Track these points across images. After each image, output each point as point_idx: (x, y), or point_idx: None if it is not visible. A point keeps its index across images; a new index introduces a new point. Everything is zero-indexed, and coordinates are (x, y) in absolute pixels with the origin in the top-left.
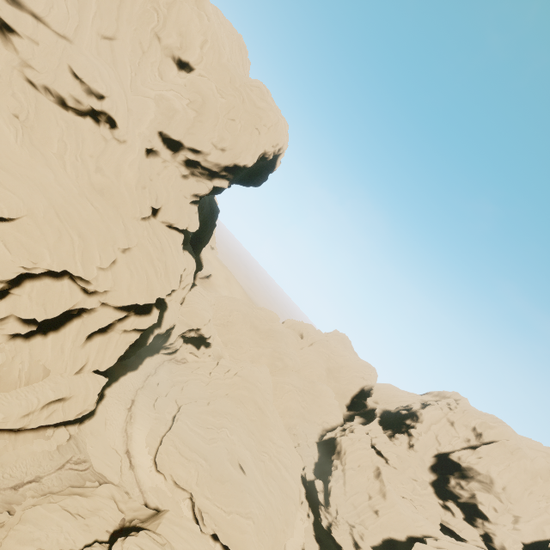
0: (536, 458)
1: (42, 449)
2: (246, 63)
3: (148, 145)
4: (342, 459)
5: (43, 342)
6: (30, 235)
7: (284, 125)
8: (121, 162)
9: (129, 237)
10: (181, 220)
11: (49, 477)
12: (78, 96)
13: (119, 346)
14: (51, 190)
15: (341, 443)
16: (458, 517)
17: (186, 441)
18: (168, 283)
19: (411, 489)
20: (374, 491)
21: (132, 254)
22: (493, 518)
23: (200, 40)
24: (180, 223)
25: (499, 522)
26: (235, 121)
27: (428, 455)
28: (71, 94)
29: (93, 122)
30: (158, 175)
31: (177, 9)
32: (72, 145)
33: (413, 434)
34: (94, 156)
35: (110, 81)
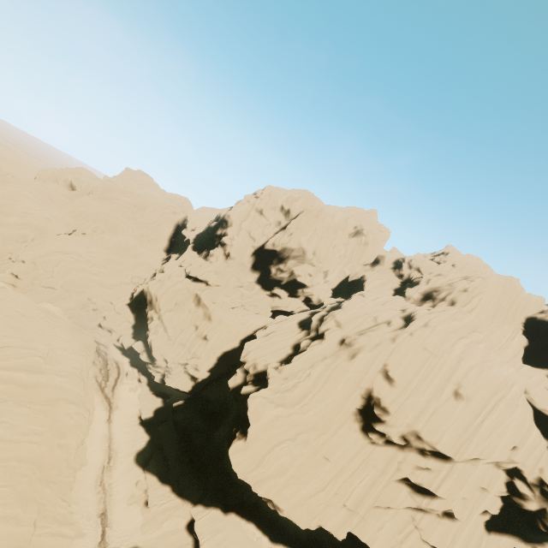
0: (336, 213)
1: None
2: None
3: None
4: (155, 307)
5: None
6: None
7: None
8: None
9: None
10: None
11: None
12: None
13: None
14: None
15: (149, 291)
16: (284, 298)
17: None
18: None
19: (239, 297)
20: (199, 320)
21: None
22: (310, 283)
23: None
24: None
25: (314, 284)
26: None
27: (246, 256)
28: None
29: None
30: None
31: None
32: None
33: (226, 242)
34: None
35: None
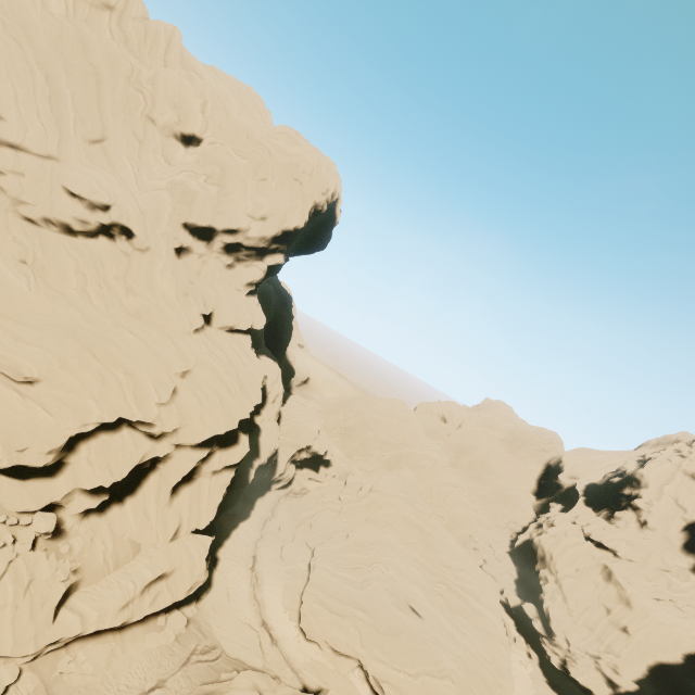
0: None
1: (157, 644)
2: (265, 115)
3: (175, 244)
4: (550, 566)
5: (121, 512)
6: (69, 388)
7: (329, 165)
8: (151, 274)
9: (184, 357)
10: (242, 319)
11: (174, 678)
12: (82, 216)
13: (214, 493)
14: (81, 330)
15: (542, 545)
16: None
17: (331, 592)
18: (247, 398)
19: (665, 585)
20: (611, 601)
21: (194, 377)
22: None
23: (199, 104)
24: (242, 322)
25: None
26: (267, 180)
27: (673, 530)
28: (74, 216)
29: (107, 239)
30: (199, 275)
31: (162, 80)
32: (92, 273)
33: (640, 506)
34: (120, 278)
35: (111, 186)
